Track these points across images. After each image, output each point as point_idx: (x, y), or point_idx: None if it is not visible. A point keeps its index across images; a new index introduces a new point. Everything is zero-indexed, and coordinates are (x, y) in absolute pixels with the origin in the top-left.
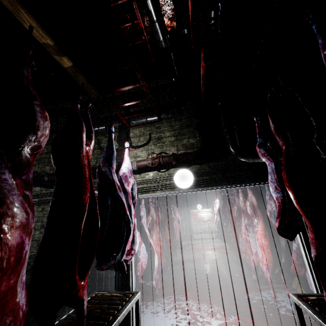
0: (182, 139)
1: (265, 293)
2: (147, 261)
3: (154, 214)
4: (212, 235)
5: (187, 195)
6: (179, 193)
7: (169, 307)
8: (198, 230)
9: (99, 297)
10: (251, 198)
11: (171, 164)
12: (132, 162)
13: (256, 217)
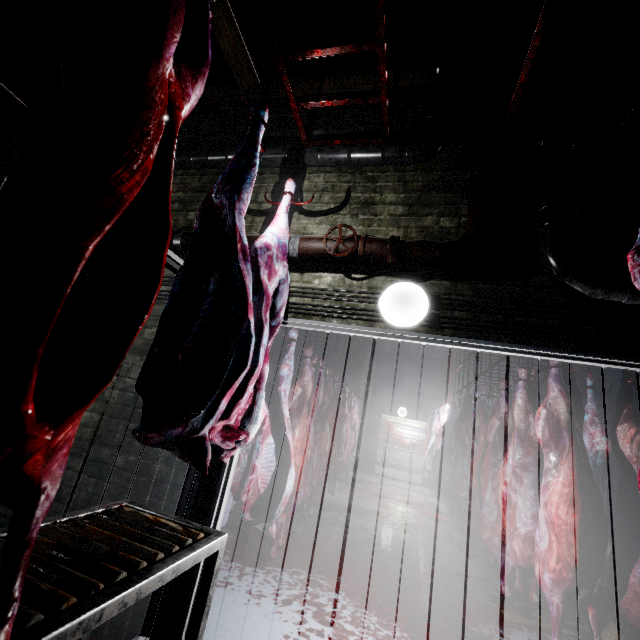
0: (423, 214)
1: (523, 636)
2: (269, 477)
3: (309, 384)
4: (413, 477)
5: (383, 383)
6: (382, 335)
7: (291, 593)
8: (387, 460)
9: (123, 515)
10: (556, 402)
11: (382, 261)
12: (292, 237)
13: (558, 451)
